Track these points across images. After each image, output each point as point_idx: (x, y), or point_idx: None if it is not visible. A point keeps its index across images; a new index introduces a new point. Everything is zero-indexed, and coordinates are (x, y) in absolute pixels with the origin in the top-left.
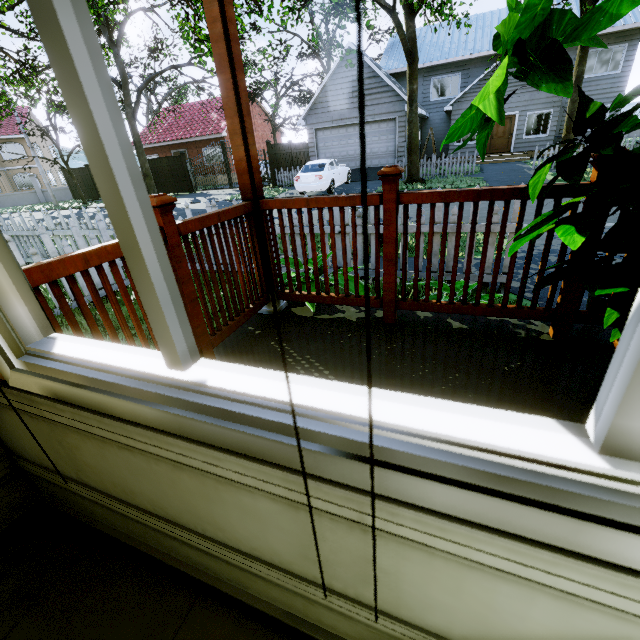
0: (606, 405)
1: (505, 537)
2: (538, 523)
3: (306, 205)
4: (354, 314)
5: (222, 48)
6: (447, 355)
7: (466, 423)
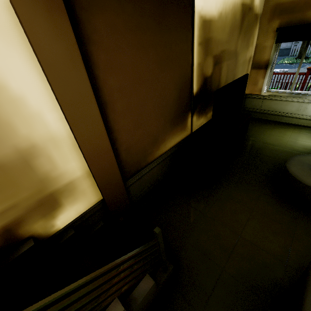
0: None
1: None
2: None
3: (284, 74)
4: None
5: None
6: None
7: None
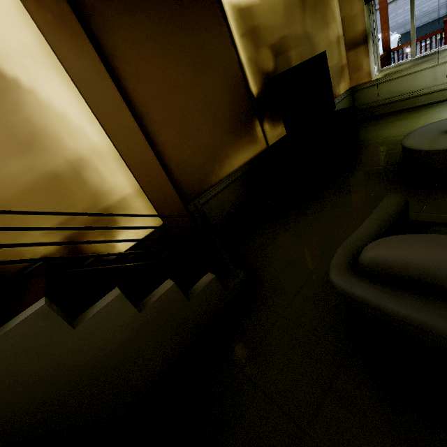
0: None
1: None
2: None
3: (410, 44)
4: None
5: (382, 5)
6: None
7: None
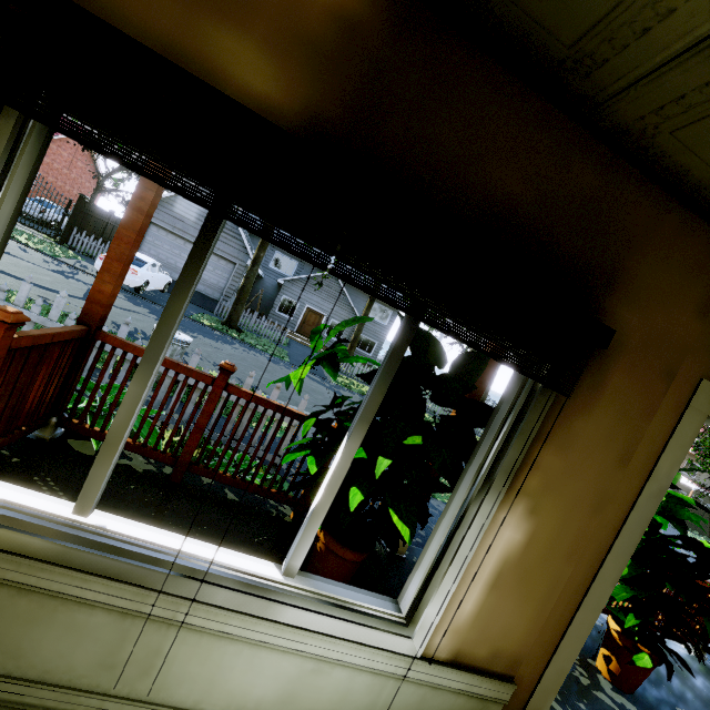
0: (289, 556)
1: (242, 614)
2: (256, 605)
3: None
4: (142, 464)
5: (136, 216)
6: (217, 522)
7: (243, 562)
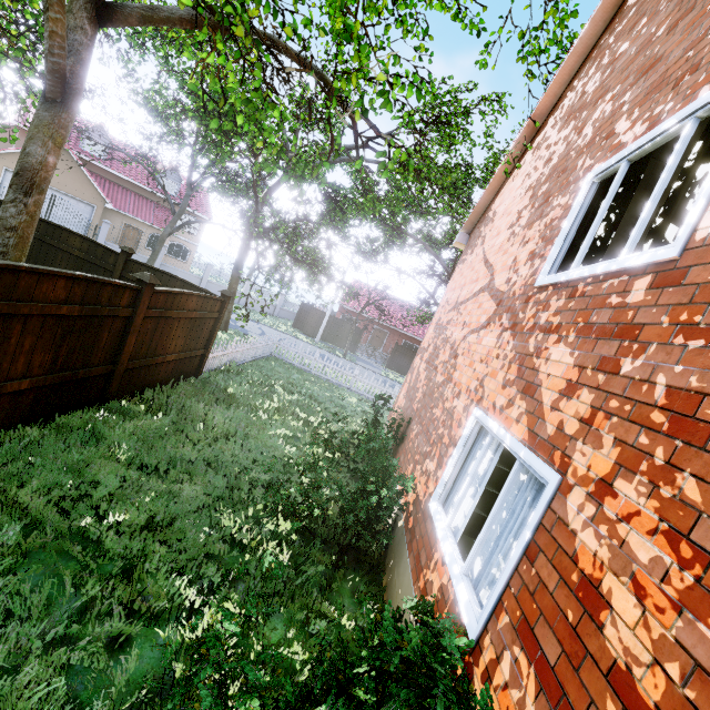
0: None
1: None
2: None
3: None
4: None
5: None
6: None
7: None
